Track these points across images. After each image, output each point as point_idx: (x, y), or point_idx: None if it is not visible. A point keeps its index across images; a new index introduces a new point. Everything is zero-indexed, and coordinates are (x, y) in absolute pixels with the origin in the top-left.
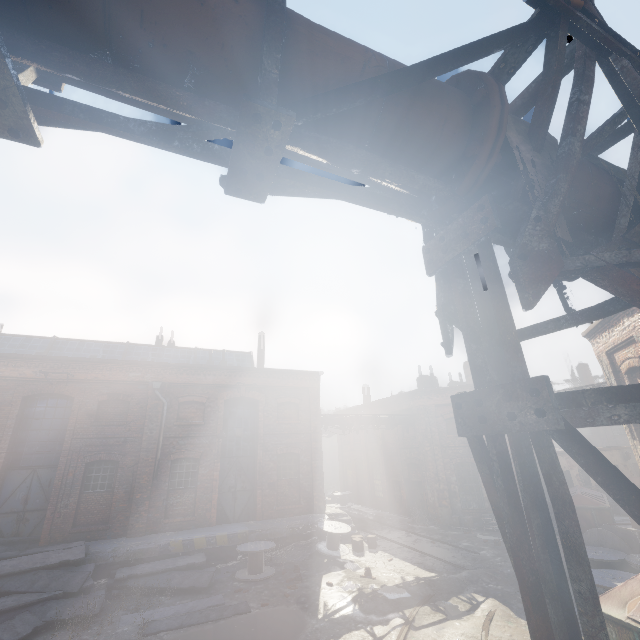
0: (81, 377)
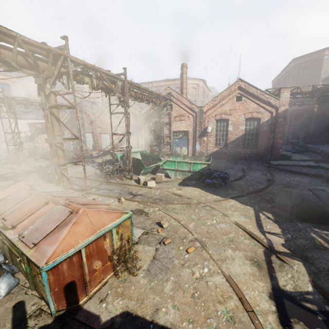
0: None
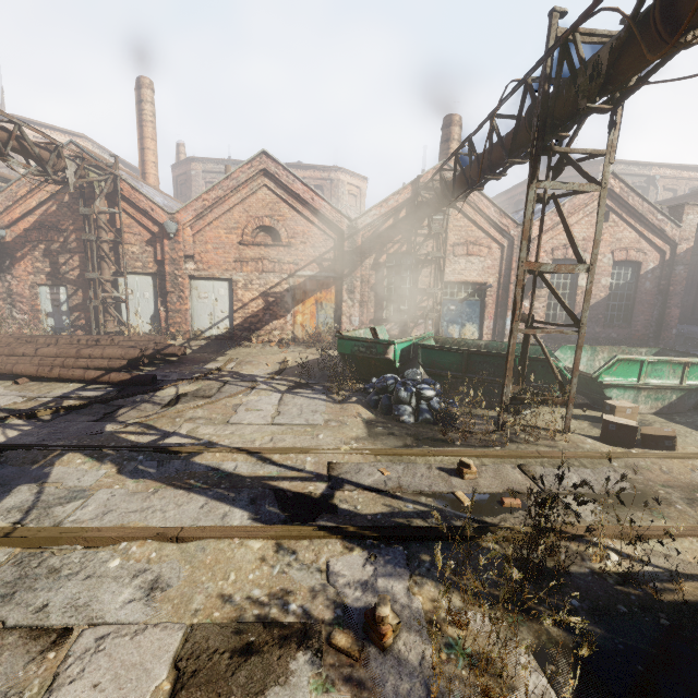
0: None
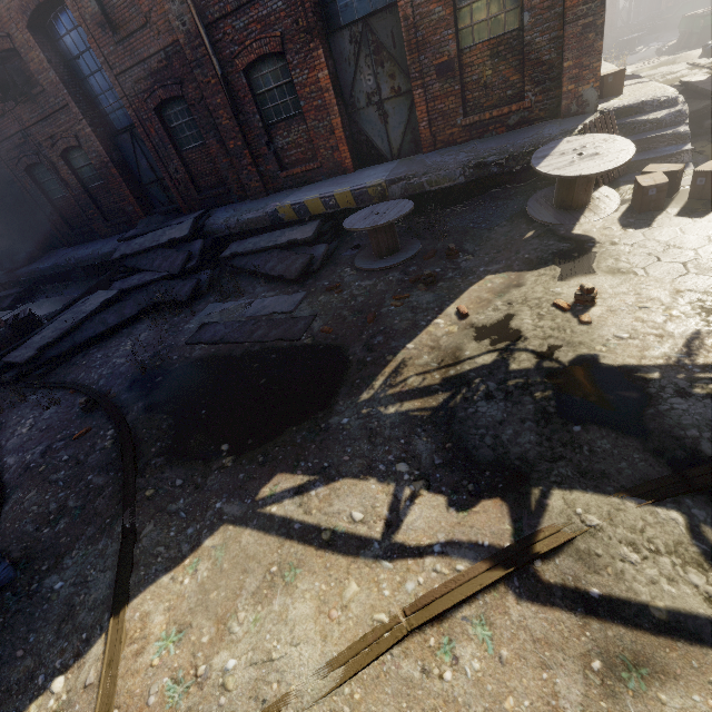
0: None
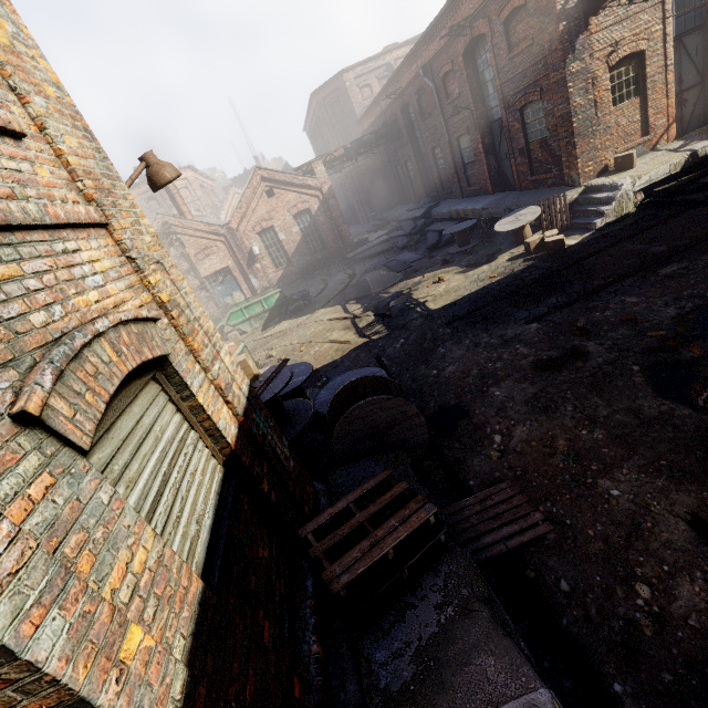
0: (404, 86)
